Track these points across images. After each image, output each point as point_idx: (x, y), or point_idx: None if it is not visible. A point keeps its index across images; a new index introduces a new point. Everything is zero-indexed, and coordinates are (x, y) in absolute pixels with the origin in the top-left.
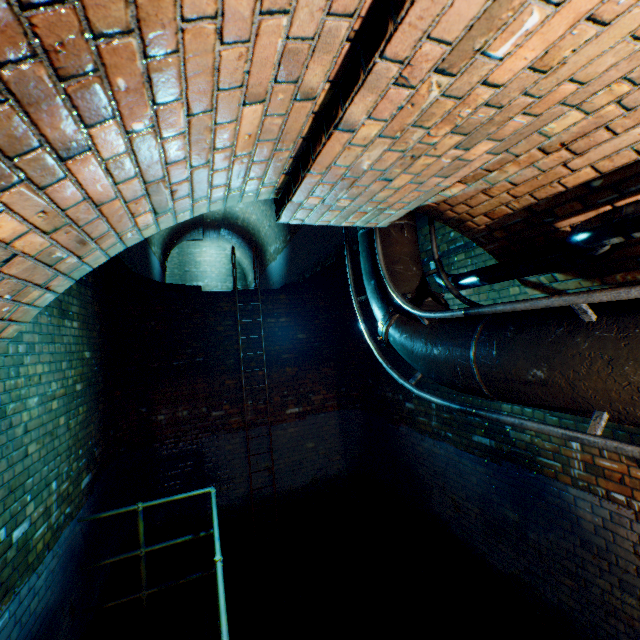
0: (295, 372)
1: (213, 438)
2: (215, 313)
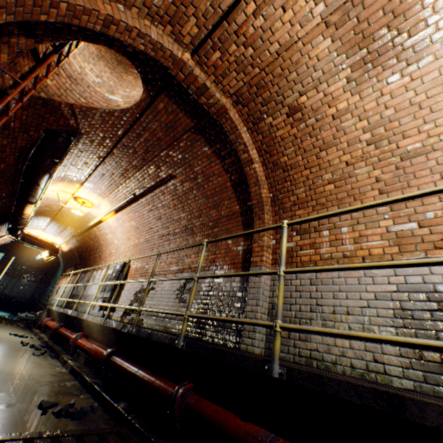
0: (34, 270)
1: (3, 275)
2: (24, 250)
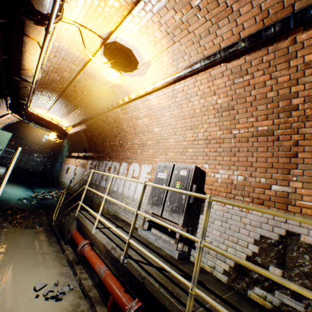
0: (42, 148)
1: None
2: (30, 130)
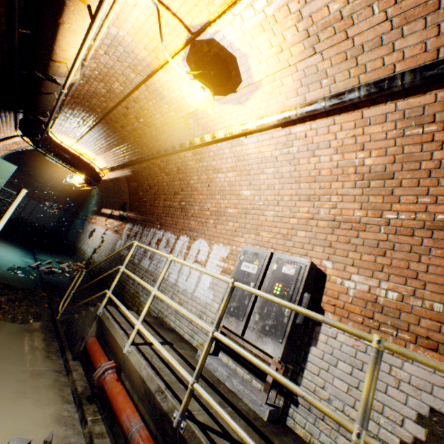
0: (59, 194)
1: None
2: (46, 165)
